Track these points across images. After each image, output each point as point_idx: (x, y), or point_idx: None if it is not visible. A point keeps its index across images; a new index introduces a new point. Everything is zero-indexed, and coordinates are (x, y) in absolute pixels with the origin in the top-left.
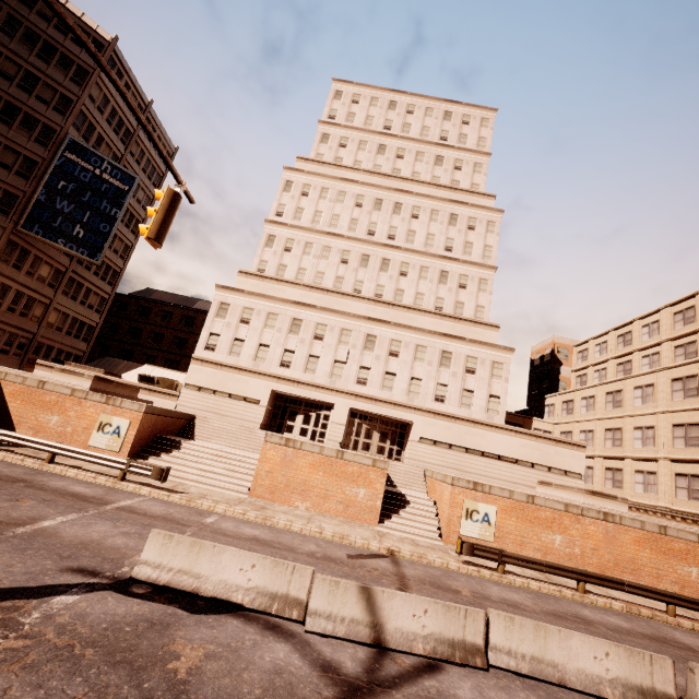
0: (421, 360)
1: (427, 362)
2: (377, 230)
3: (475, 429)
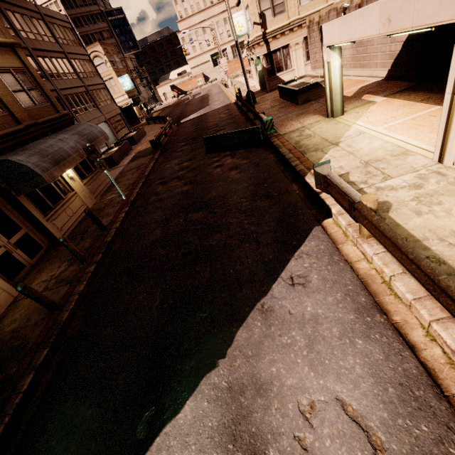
0: None
1: None
2: None
3: None
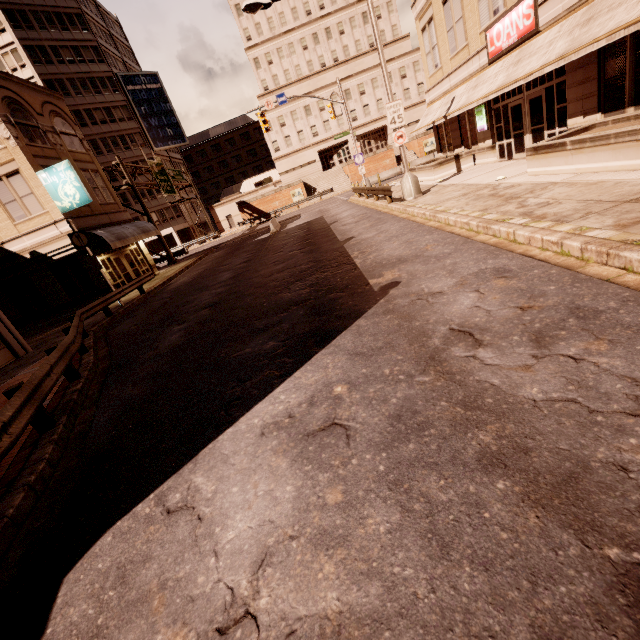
0: (377, 88)
1: (380, 86)
2: (311, 8)
3: (417, 109)
